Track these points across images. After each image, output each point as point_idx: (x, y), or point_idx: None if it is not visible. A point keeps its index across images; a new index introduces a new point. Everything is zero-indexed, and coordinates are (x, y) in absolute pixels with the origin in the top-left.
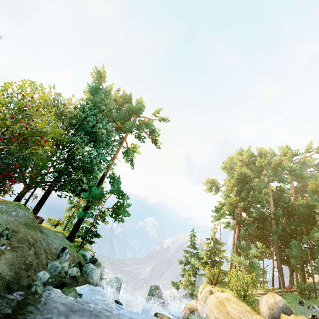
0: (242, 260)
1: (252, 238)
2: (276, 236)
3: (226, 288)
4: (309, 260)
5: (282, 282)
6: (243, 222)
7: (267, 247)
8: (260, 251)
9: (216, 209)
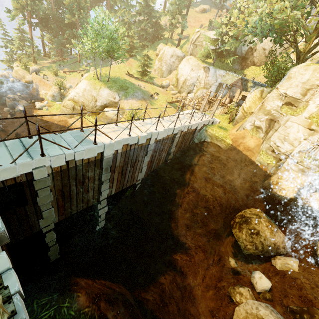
0: (30, 50)
1: (46, 30)
2: (54, 33)
3: (32, 62)
4: (66, 47)
5: (61, 56)
6: (32, 23)
7: (53, 38)
8: (49, 40)
9: (8, 11)
